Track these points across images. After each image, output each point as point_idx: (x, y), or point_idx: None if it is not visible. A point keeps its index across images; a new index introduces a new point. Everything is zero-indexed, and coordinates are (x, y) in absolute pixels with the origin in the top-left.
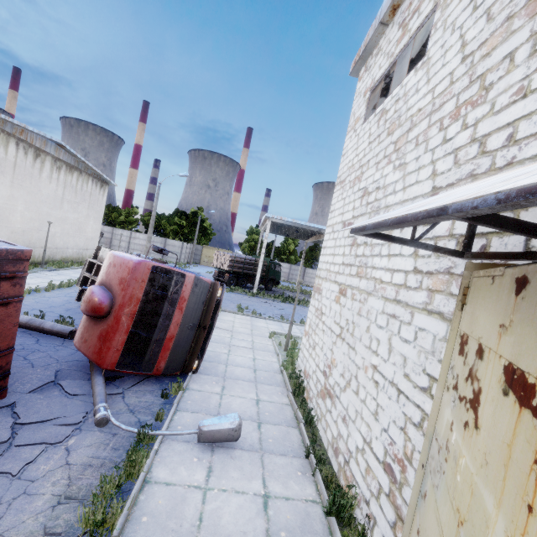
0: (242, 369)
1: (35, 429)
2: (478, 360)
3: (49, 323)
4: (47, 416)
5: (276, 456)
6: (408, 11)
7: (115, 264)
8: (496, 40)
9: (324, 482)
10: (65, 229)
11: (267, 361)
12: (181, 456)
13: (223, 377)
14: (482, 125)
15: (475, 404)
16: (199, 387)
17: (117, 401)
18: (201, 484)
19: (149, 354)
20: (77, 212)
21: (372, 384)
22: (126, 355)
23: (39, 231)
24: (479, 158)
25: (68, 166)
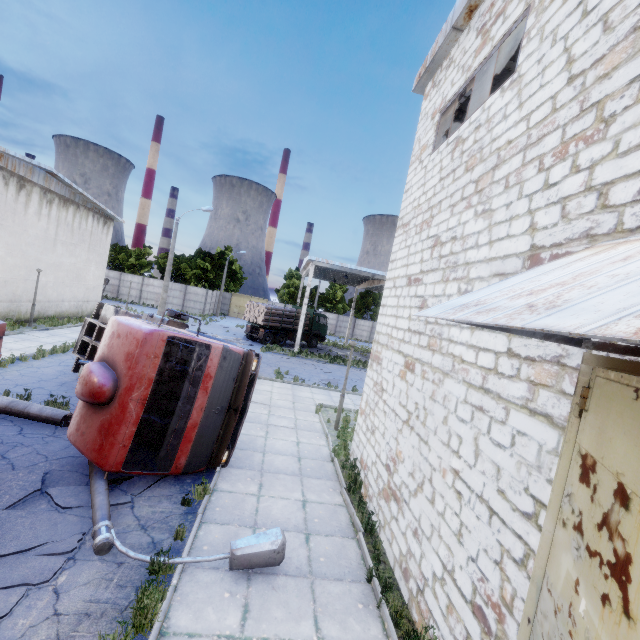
0: (283, 458)
1: (13, 563)
2: (620, 507)
3: (37, 406)
4: (30, 543)
5: (330, 583)
6: (489, 14)
7: (119, 334)
8: (618, 57)
9: (392, 619)
10: (60, 277)
11: (314, 445)
12: (208, 590)
13: (260, 470)
14: (601, 169)
15: (621, 576)
16: (230, 486)
17: (125, 513)
18: (235, 632)
19: (166, 448)
20: (74, 256)
21: (454, 495)
22: (136, 447)
23: (25, 280)
24: (598, 213)
25: (61, 199)
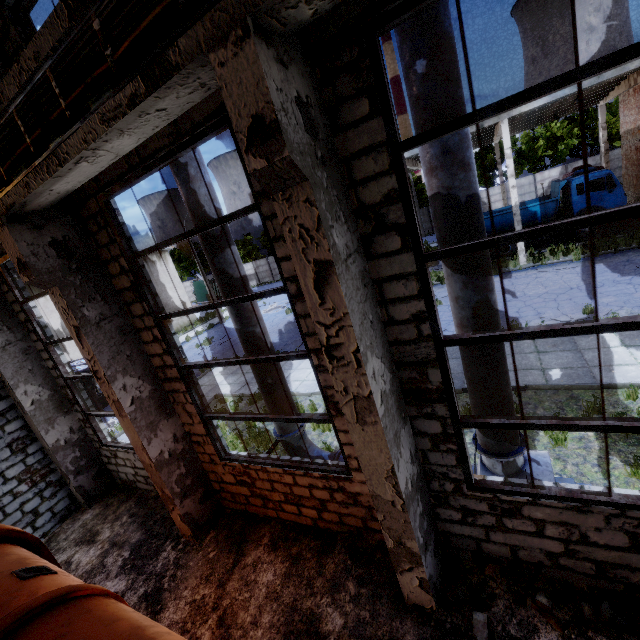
0: None
1: None
2: None
3: None
4: None
5: None
6: None
7: None
8: None
9: None
10: None
11: None
12: None
13: None
14: None
15: None
16: None
17: None
18: None
19: None
20: None
21: None
22: None
23: None
24: None
25: None
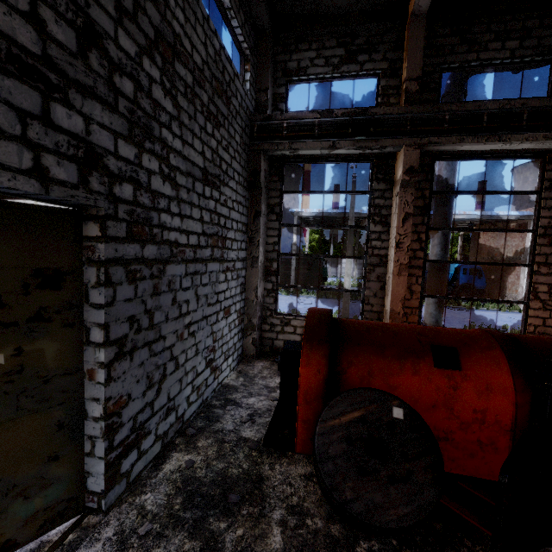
0: None
1: None
2: None
3: None
4: None
5: None
6: None
7: None
8: None
9: None
10: None
11: None
12: None
13: None
14: None
15: None
16: None
17: None
18: None
19: None
20: None
21: None
22: None
23: None
24: None
25: None
